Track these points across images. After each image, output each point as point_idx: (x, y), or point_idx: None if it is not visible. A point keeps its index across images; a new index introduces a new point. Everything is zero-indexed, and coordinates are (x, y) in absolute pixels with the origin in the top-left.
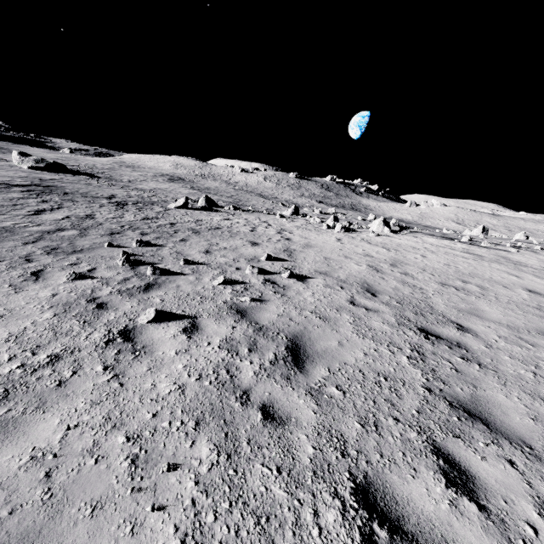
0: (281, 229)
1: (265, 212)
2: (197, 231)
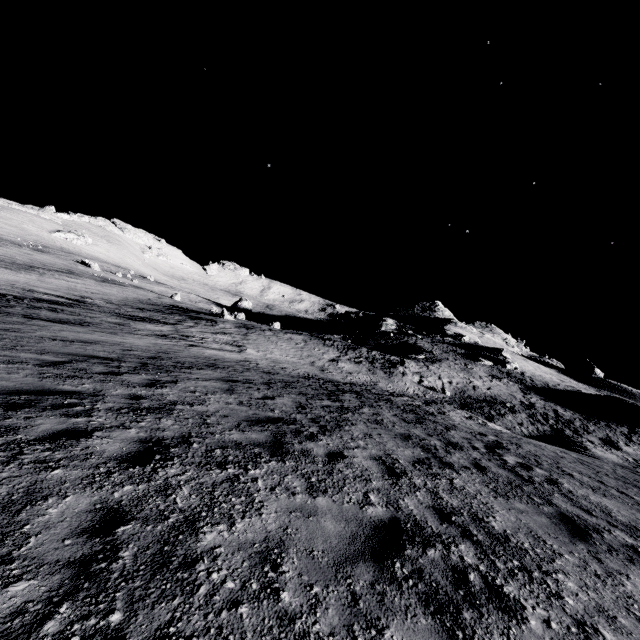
0: None
1: None
2: None
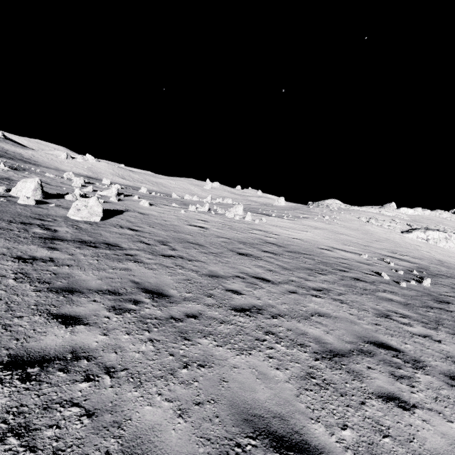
0: (256, 229)
1: (116, 198)
2: (299, 252)
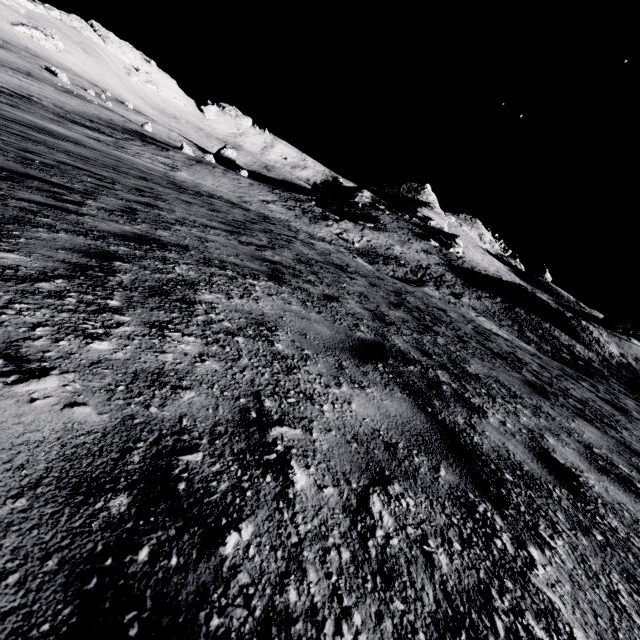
0: None
1: None
2: None
